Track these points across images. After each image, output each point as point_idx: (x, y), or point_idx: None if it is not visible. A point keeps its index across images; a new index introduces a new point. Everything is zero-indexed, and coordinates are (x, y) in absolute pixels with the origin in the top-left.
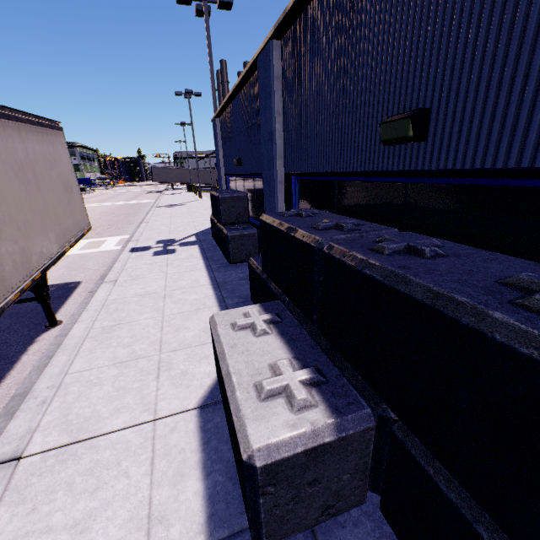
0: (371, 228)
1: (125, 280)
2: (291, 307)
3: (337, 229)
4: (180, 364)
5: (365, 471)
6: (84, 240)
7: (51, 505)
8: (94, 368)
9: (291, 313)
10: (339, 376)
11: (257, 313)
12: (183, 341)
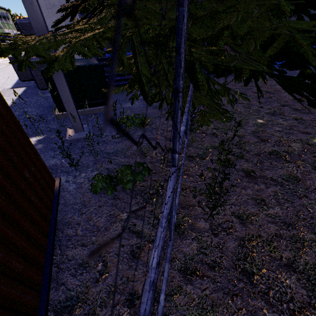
0: None
1: None
2: None
3: None
4: None
5: None
6: (1, 60)
7: None
8: None
9: None
10: None
11: None
12: None
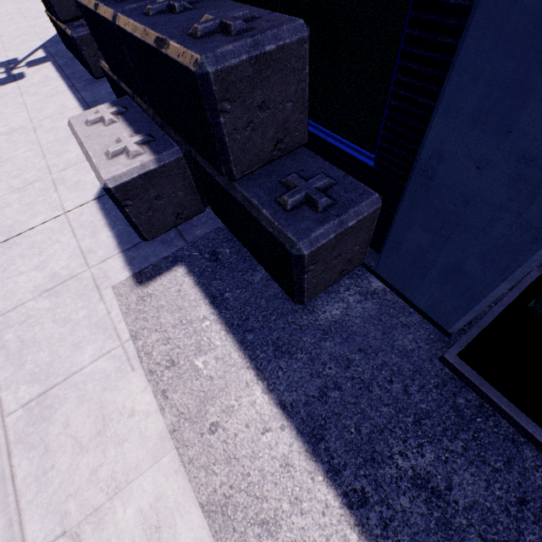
0: None
1: None
2: (139, 100)
3: None
4: (72, 178)
5: (193, 189)
6: None
7: (15, 266)
8: None
9: (138, 105)
10: (164, 136)
11: (106, 109)
12: (69, 162)
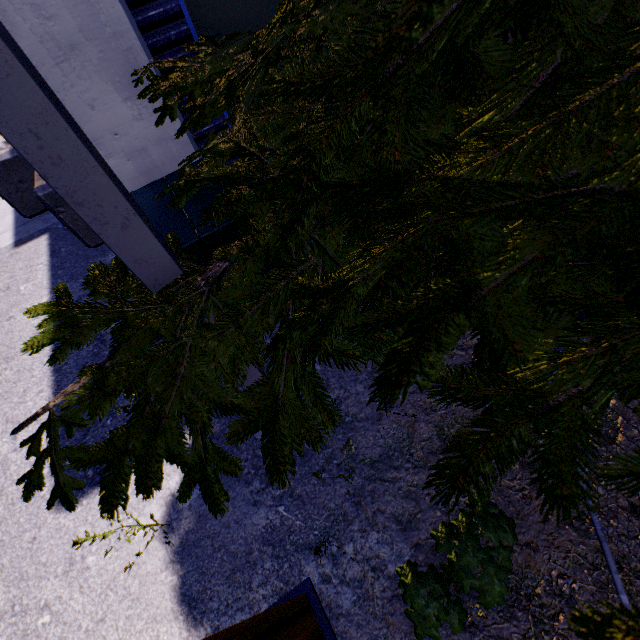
0: None
1: None
2: None
3: None
4: None
5: None
6: None
7: None
8: None
9: None
10: None
11: None
12: None
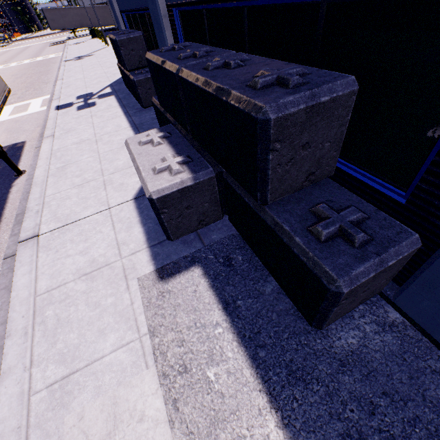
0: (218, 53)
1: (61, 134)
2: (179, 127)
3: (194, 57)
4: (118, 180)
5: (217, 202)
6: (9, 105)
7: (65, 249)
8: (61, 191)
9: (179, 131)
10: (200, 158)
11: (155, 133)
12: (117, 167)
